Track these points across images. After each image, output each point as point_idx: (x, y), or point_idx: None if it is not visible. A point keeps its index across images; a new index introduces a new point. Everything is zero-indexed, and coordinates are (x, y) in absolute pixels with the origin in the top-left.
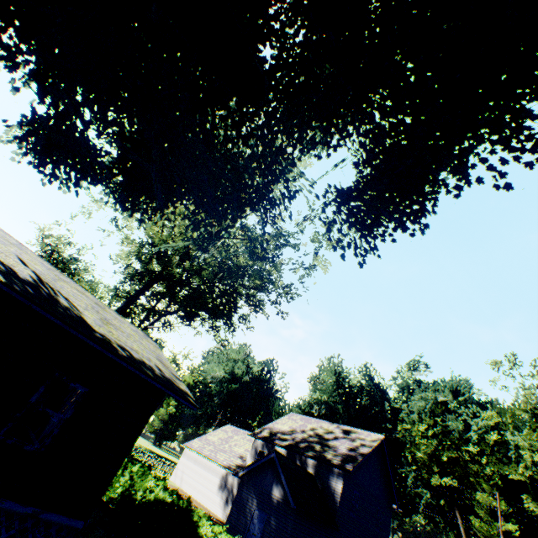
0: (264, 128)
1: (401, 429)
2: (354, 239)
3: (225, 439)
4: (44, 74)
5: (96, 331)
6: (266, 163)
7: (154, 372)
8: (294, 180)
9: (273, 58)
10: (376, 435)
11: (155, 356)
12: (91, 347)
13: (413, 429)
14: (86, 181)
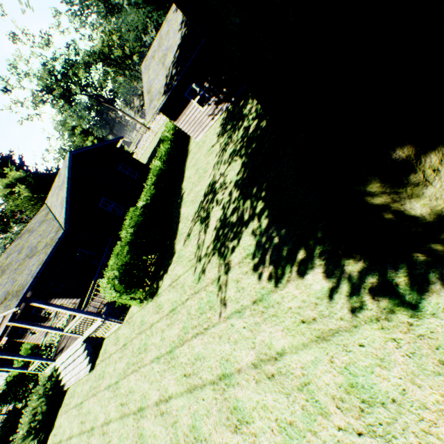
0: None
1: None
2: None
3: None
4: None
5: None
6: None
7: None
8: None
9: None
10: None
11: None
12: None
13: None
14: None
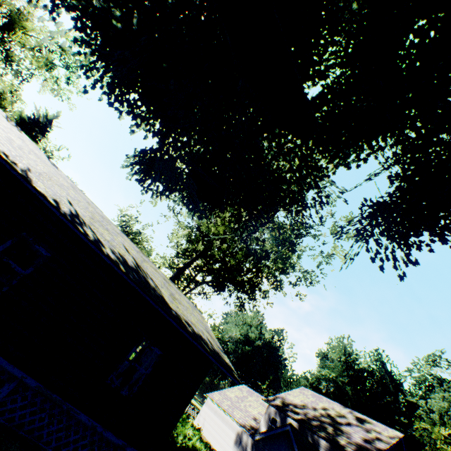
0: (302, 147)
1: (418, 427)
2: (392, 252)
3: (241, 397)
4: (165, 134)
5: (172, 309)
6: (301, 174)
7: (208, 346)
8: (324, 187)
9: (319, 98)
10: (393, 431)
11: (204, 328)
12: (166, 319)
13: (433, 430)
14: (169, 192)
